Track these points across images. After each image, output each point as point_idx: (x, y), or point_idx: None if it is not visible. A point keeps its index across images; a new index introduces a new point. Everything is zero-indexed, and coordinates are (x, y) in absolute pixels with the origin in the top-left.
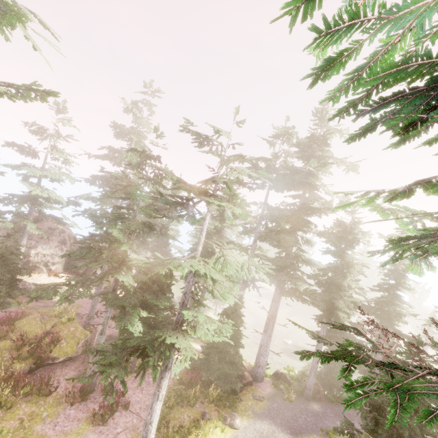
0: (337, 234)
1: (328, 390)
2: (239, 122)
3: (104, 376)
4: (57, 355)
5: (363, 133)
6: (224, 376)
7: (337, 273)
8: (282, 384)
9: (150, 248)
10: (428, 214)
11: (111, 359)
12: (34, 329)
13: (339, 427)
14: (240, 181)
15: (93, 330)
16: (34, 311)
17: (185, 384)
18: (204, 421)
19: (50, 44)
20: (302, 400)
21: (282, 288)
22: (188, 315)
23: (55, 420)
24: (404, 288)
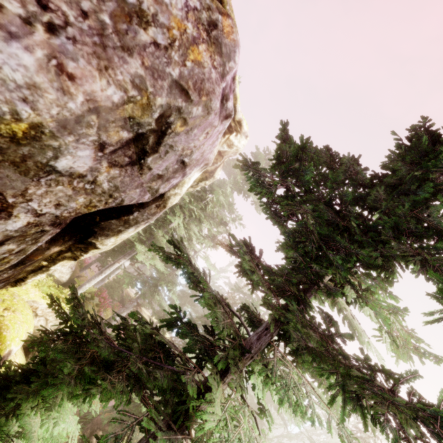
0: None
1: None
2: None
3: None
4: None
5: None
6: None
7: None
8: None
9: None
10: None
11: None
12: None
13: None
14: None
15: None
16: None
17: None
18: None
19: None
20: None
21: None
22: None
23: None
24: None
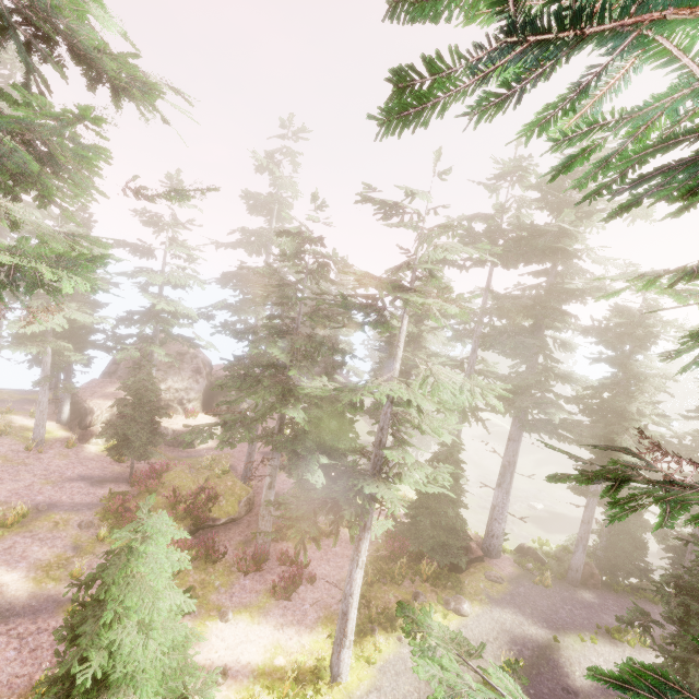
0: (616, 329)
1: (609, 574)
2: (443, 173)
3: (294, 530)
4: (218, 515)
5: (624, 209)
6: (440, 546)
7: (618, 392)
8: (530, 563)
9: (316, 372)
10: None
11: (298, 513)
12: (186, 483)
13: (624, 617)
14: (445, 259)
15: (253, 486)
16: (177, 462)
17: (385, 557)
18: (417, 604)
19: (181, 111)
20: (564, 586)
21: (523, 420)
22: (388, 458)
23: (230, 590)
24: None
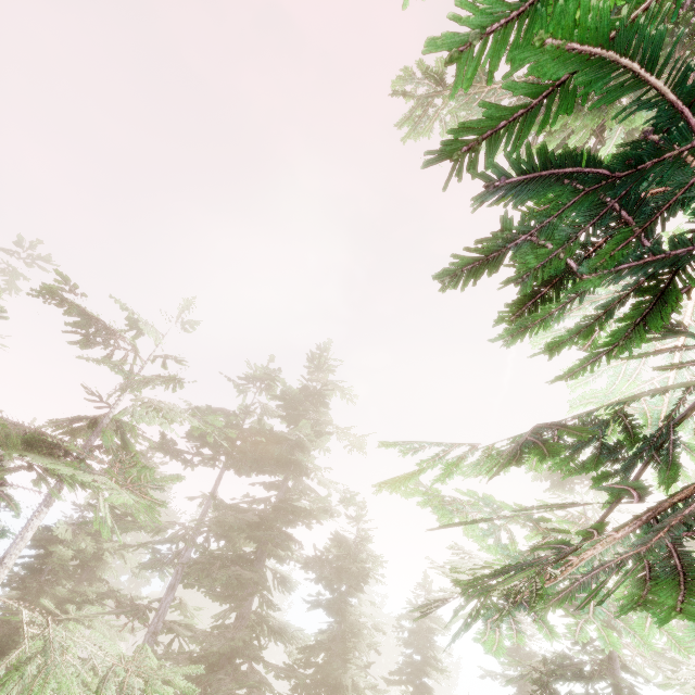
0: (336, 562)
1: None
2: (188, 321)
3: None
4: None
5: (474, 264)
6: None
7: (334, 653)
8: None
9: None
10: (525, 512)
11: None
12: None
13: None
14: (169, 445)
15: None
16: None
17: None
18: None
19: None
20: None
21: None
22: None
23: None
24: (435, 669)
